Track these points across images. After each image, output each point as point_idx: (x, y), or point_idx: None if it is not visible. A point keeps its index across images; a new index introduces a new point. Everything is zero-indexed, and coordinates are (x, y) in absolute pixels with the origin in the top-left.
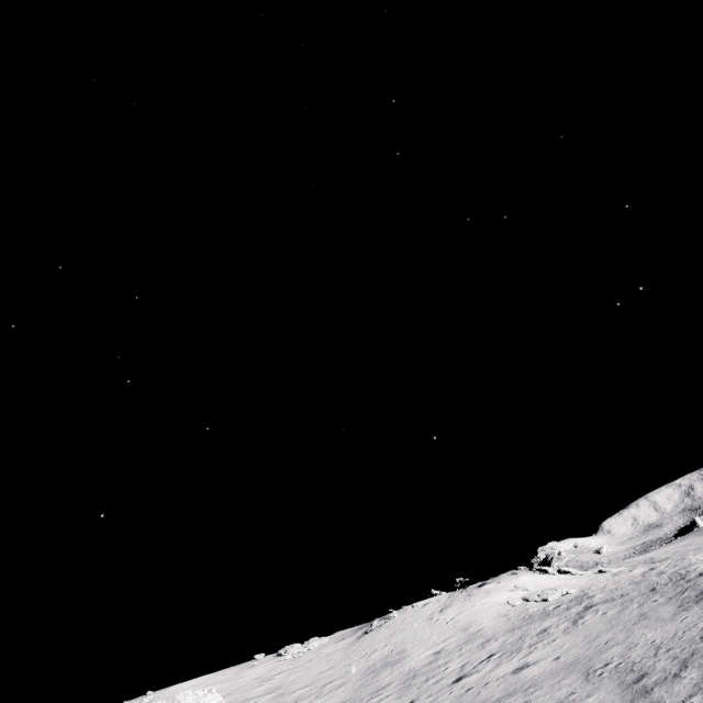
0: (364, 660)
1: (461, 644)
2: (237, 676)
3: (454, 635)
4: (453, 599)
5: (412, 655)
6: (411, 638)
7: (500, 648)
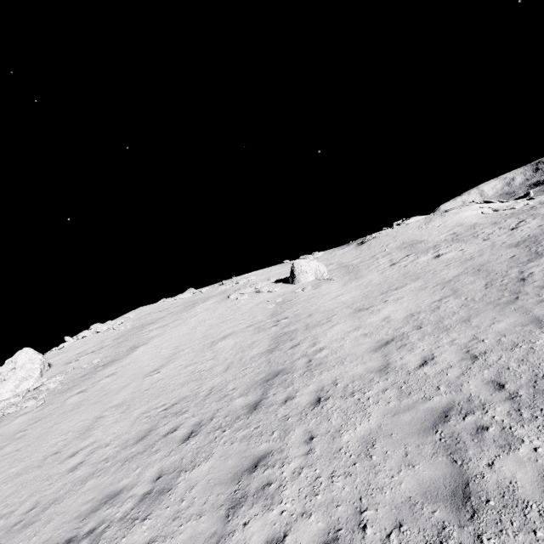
0: (384, 248)
1: (469, 229)
2: (285, 267)
3: (454, 228)
4: (430, 219)
5: (428, 239)
6: (413, 236)
7: (522, 219)
